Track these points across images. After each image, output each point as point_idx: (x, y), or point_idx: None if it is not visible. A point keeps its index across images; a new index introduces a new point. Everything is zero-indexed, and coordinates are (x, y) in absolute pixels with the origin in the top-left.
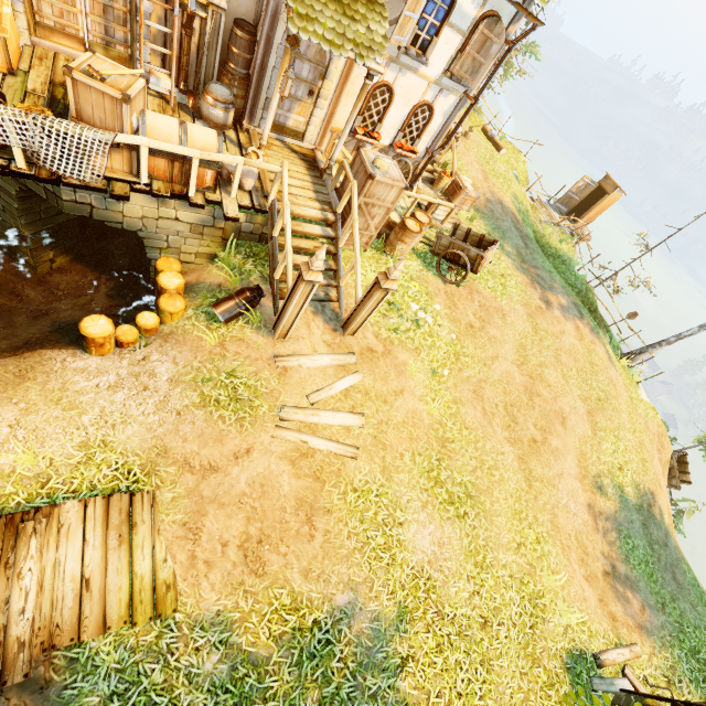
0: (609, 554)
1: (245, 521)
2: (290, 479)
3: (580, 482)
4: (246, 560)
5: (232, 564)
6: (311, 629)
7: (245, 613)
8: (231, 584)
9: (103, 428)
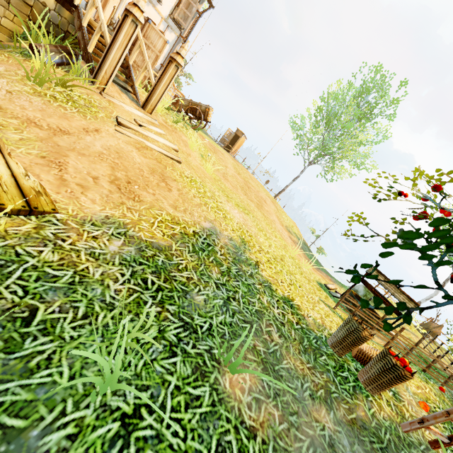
0: (305, 257)
1: (110, 168)
2: (139, 156)
3: (282, 227)
4: (121, 191)
5: (107, 191)
6: (194, 235)
7: (134, 220)
8: (112, 202)
9: None
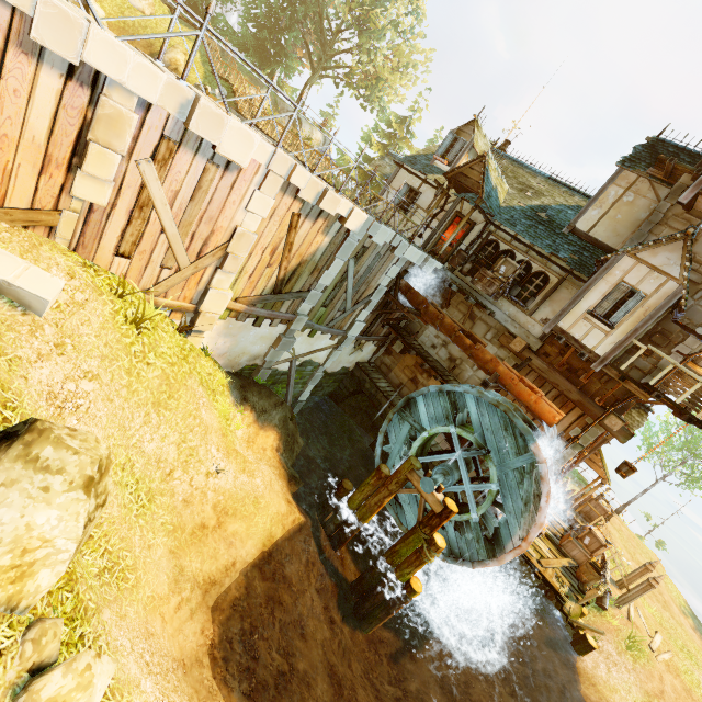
0: None
1: None
2: (675, 681)
3: (681, 615)
4: None
5: None
6: None
7: None
8: None
9: (629, 694)
